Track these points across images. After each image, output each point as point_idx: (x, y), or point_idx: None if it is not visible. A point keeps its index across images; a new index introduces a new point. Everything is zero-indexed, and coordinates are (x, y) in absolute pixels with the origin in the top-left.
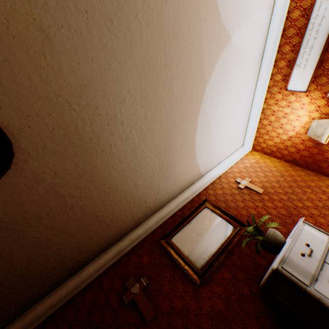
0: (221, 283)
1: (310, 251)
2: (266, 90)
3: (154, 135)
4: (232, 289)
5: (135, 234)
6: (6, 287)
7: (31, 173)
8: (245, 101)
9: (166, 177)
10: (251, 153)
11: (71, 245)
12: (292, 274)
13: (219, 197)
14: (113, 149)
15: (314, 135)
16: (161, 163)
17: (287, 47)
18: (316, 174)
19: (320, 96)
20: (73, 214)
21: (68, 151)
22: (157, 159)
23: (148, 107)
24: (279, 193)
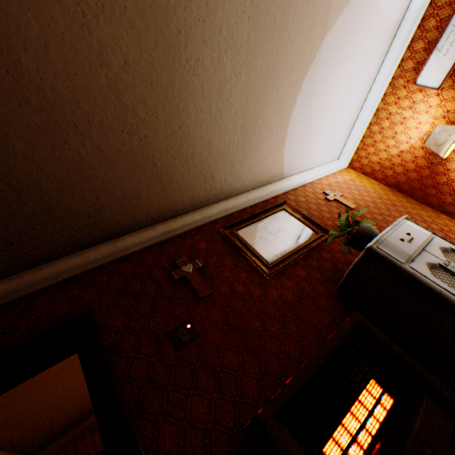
0: (293, 279)
1: (411, 238)
2: (388, 81)
3: (249, 76)
4: (306, 285)
5: (191, 218)
6: (27, 214)
7: (98, 43)
8: (359, 90)
9: (244, 154)
10: (346, 170)
11: (115, 193)
12: (388, 254)
13: (301, 204)
14: (199, 67)
15: (435, 143)
16: (245, 128)
17: (432, 21)
18: (420, 204)
19: (453, 97)
20: (129, 145)
21: (148, 36)
22: (242, 117)
23: (255, 25)
24: (373, 212)
